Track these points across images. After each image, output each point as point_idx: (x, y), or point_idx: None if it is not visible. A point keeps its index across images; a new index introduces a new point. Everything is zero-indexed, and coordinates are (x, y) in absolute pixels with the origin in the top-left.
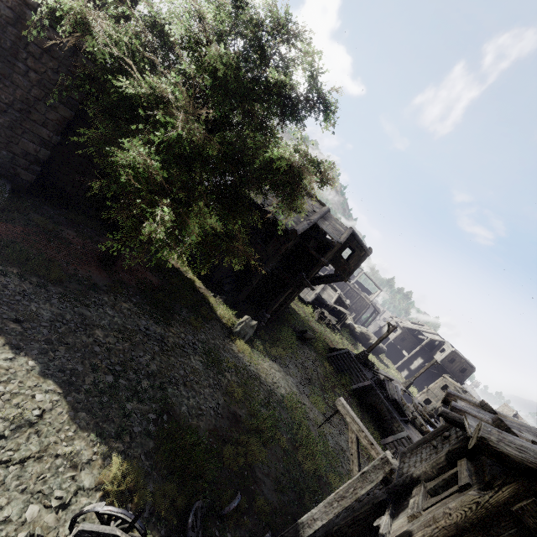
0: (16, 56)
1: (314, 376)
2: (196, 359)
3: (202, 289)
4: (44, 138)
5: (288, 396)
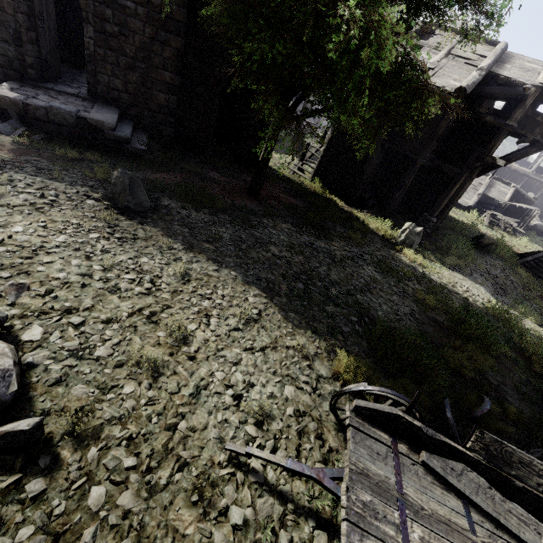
0: None
1: (507, 285)
2: (370, 269)
3: (345, 207)
4: (168, 83)
5: (488, 304)
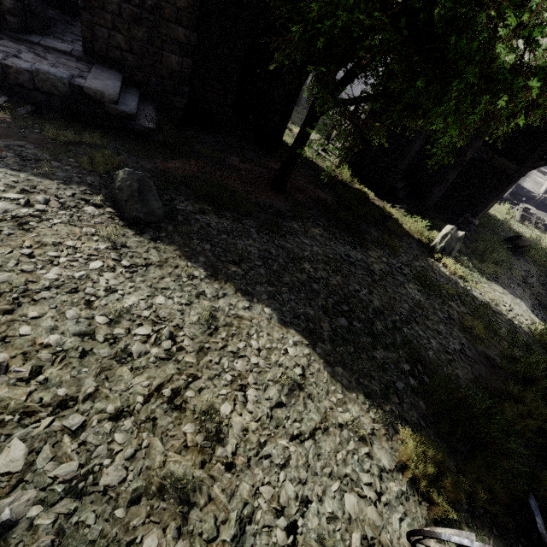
0: None
1: (543, 296)
2: (411, 288)
3: (375, 200)
4: (181, 41)
5: (533, 327)
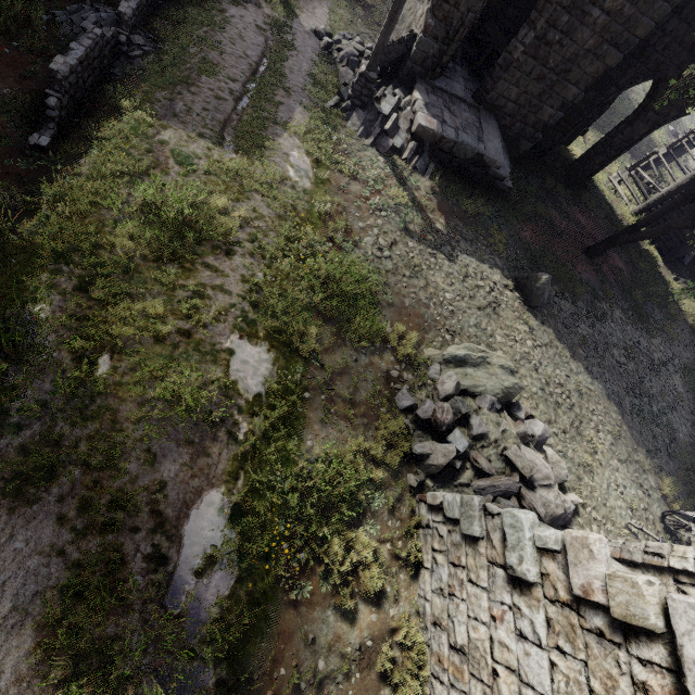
0: (595, 1)
1: None
2: (676, 379)
3: (661, 267)
4: (566, 99)
5: None
